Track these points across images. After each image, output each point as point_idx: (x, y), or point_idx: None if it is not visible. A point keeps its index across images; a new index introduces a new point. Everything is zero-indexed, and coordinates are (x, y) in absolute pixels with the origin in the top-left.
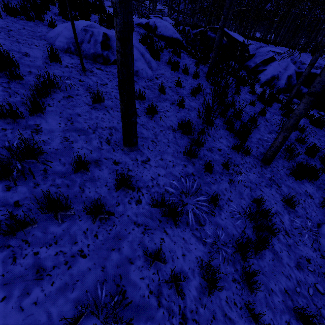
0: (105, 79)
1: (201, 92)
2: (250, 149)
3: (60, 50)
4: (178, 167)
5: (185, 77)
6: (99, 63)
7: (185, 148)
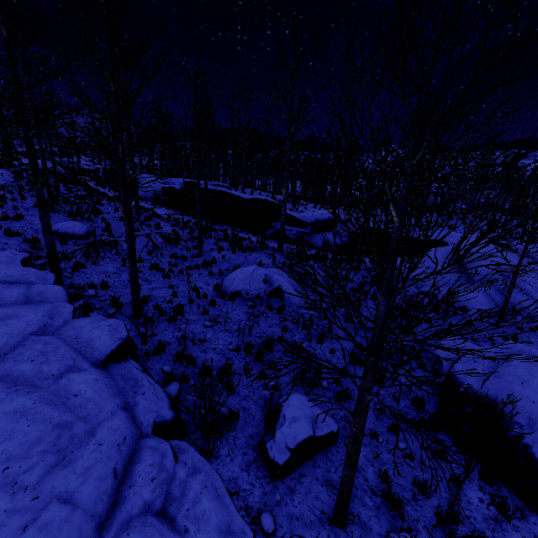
0: None
1: None
2: None
3: None
4: None
5: None
6: None
7: None
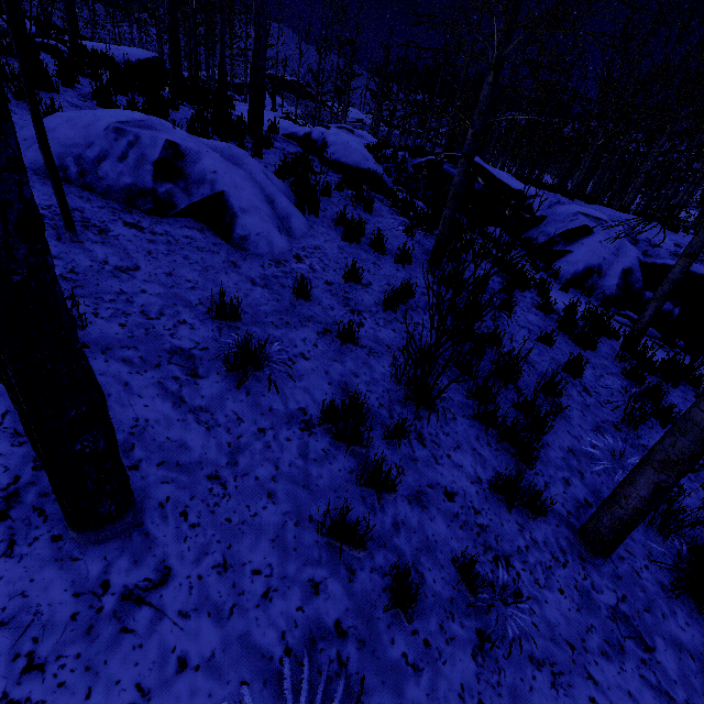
0: (137, 255)
1: (412, 300)
2: (545, 499)
3: (36, 170)
4: (285, 598)
5: (374, 260)
6: (140, 211)
7: (324, 513)
